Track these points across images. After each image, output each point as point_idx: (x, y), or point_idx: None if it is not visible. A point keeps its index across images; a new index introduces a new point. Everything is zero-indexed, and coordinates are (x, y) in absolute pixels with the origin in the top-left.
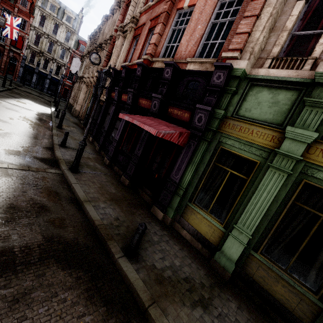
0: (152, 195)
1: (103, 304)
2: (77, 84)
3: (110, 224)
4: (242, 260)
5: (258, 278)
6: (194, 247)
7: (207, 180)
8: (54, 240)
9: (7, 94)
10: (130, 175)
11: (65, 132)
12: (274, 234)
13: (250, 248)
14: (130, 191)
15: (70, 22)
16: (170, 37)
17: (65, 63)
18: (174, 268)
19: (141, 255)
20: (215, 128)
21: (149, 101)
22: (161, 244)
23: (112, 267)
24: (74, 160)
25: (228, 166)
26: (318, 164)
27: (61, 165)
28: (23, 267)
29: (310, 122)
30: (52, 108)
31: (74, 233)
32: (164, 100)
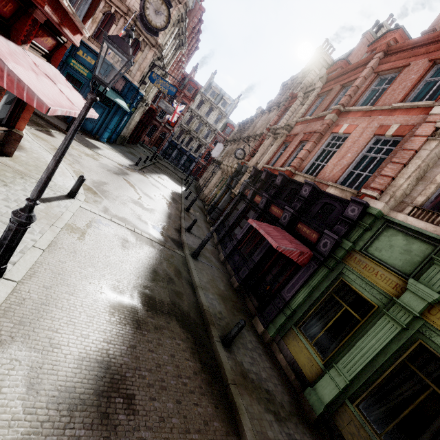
0: (258, 306)
1: (200, 362)
2: (212, 166)
3: (214, 314)
4: (334, 407)
5: (347, 434)
6: (286, 375)
7: (320, 309)
8: (176, 306)
9: (152, 168)
10: (242, 279)
11: (194, 219)
12: (378, 393)
13: (345, 396)
14: (237, 294)
15: (224, 106)
16: (319, 154)
17: (207, 143)
18: (259, 377)
19: (233, 350)
20: (339, 257)
21: (280, 211)
22: (253, 353)
23: (210, 345)
24: (198, 248)
25: (346, 302)
26: (436, 327)
27: (186, 249)
28: (160, 312)
29: (435, 281)
30: (183, 187)
31: (188, 307)
32: (295, 214)
